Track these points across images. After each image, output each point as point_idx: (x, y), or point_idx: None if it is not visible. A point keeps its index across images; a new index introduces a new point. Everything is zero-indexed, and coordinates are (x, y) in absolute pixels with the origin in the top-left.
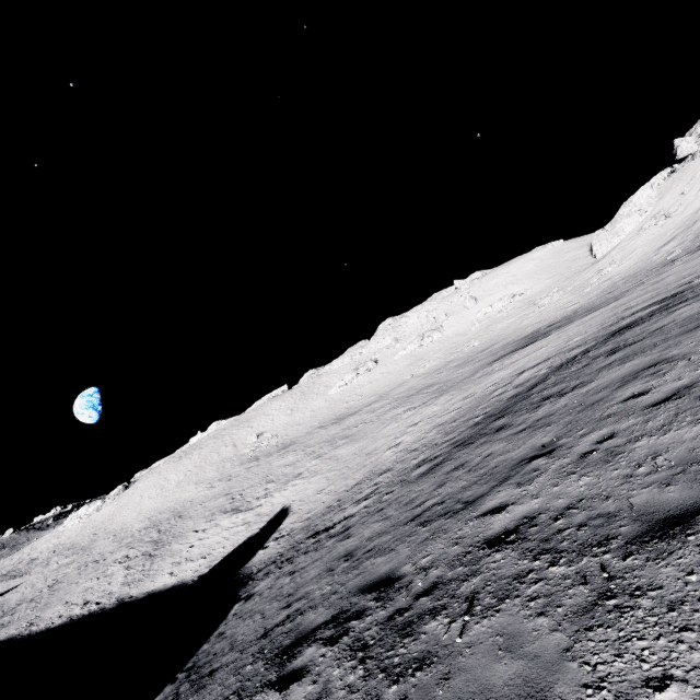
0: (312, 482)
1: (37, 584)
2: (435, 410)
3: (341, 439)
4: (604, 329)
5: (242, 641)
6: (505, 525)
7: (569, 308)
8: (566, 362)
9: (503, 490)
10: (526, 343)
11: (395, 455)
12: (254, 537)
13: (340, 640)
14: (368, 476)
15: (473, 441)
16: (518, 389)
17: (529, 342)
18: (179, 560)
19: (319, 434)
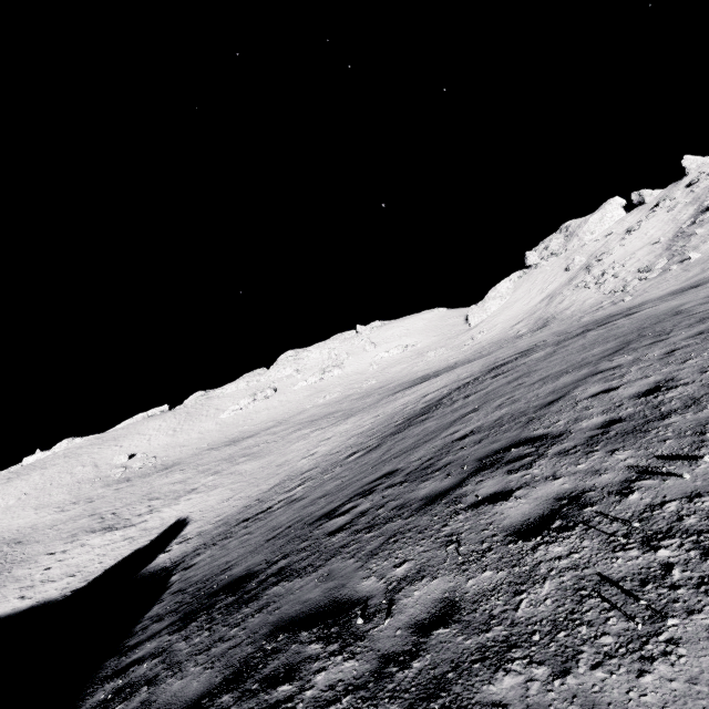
0: (213, 495)
1: None
2: (347, 427)
3: (242, 456)
4: (485, 368)
5: (239, 555)
6: (464, 433)
7: (450, 361)
8: (462, 385)
9: (452, 428)
10: (421, 381)
11: (314, 460)
12: (145, 548)
13: (374, 492)
14: (286, 478)
15: (403, 430)
16: (428, 403)
17: (424, 381)
18: (31, 583)
19: (212, 454)
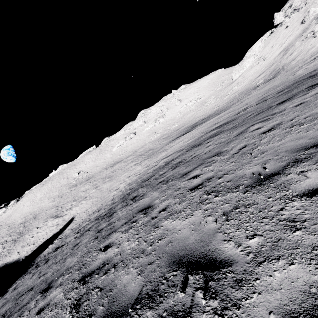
0: (87, 203)
1: None
2: (138, 170)
3: (108, 178)
4: (196, 139)
5: None
6: None
7: (214, 109)
8: (169, 162)
9: None
10: (187, 132)
11: (111, 197)
12: (55, 234)
13: None
14: (98, 208)
15: (104, 217)
16: (149, 175)
17: (187, 131)
18: (25, 244)
19: (103, 173)
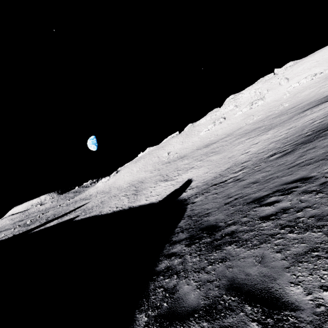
0: (200, 170)
1: (95, 202)
2: (268, 136)
3: (211, 153)
4: None
5: (212, 207)
6: None
7: None
8: None
9: None
10: (327, 99)
11: (248, 156)
12: (178, 189)
13: (291, 193)
14: (233, 165)
15: (312, 140)
16: None
17: None
18: (148, 196)
19: (198, 152)
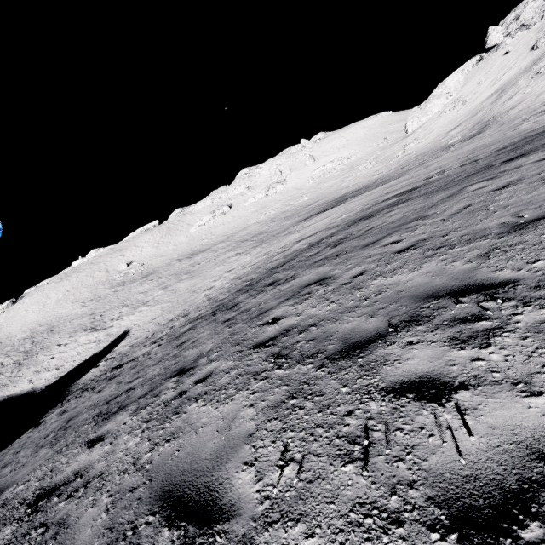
0: (152, 311)
1: None
2: (246, 260)
3: (185, 274)
4: (359, 212)
5: None
6: (66, 475)
7: (374, 177)
8: (317, 242)
9: (128, 411)
10: (329, 207)
11: (202, 299)
12: (97, 354)
13: None
14: (180, 314)
15: (217, 312)
16: (282, 261)
17: (331, 207)
18: (40, 369)
19: (174, 267)
